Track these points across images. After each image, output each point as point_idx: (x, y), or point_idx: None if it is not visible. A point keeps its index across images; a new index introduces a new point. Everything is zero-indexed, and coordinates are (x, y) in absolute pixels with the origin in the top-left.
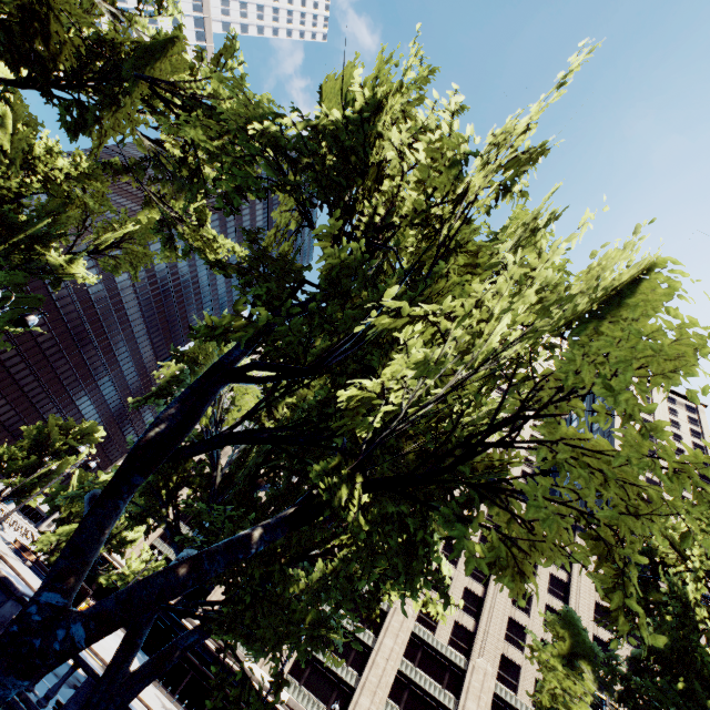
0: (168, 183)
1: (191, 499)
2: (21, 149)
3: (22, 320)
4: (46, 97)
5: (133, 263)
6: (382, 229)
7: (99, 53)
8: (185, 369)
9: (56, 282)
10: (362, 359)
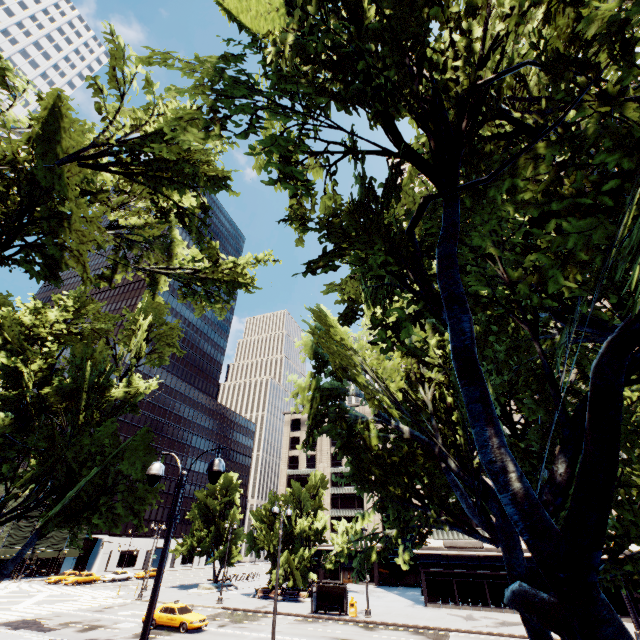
0: (149, 253)
1: (434, 486)
2: (19, 330)
3: (214, 473)
4: (4, 261)
5: (168, 344)
6: (485, 56)
7: (4, 181)
8: (313, 388)
9: (132, 407)
10: (528, 233)
